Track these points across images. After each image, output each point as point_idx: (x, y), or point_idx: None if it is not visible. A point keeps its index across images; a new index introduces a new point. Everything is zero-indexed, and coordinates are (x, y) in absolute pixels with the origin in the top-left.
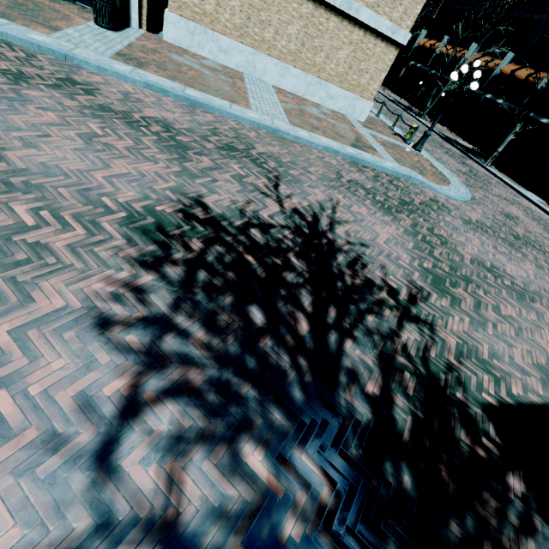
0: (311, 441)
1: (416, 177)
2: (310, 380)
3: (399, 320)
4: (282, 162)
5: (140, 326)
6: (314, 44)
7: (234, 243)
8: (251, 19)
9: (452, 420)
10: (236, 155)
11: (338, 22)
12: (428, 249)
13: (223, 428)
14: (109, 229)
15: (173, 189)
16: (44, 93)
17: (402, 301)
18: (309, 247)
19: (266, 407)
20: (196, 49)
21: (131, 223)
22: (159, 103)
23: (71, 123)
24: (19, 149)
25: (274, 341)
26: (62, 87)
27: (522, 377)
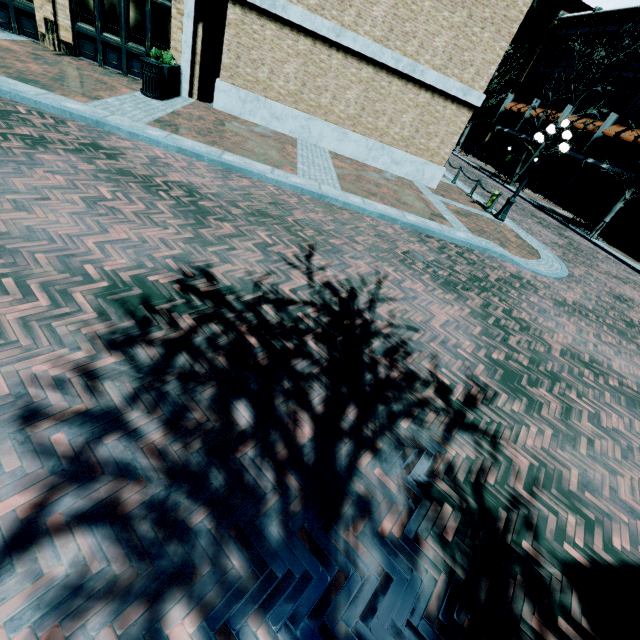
0: (279, 606)
1: (494, 250)
2: (297, 509)
3: (446, 428)
4: (323, 230)
5: (77, 422)
6: (375, 108)
7: (237, 321)
8: (307, 85)
9: (511, 585)
10: (267, 222)
11: (401, 86)
12: (501, 335)
13: (148, 577)
14: (80, 300)
15: (177, 257)
16: (60, 157)
17: (455, 402)
18: (336, 329)
19: (222, 546)
20: (248, 116)
21: (111, 294)
22: (189, 167)
23: (79, 186)
24: (7, 212)
25: (258, 451)
26: (83, 151)
27: (631, 522)
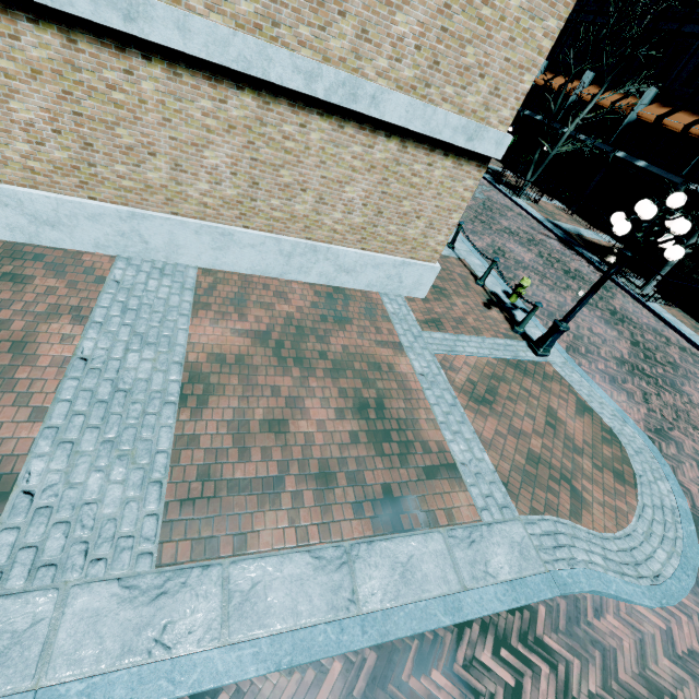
0: None
1: (578, 588)
2: None
3: None
4: None
5: None
6: (281, 179)
7: None
8: (95, 145)
9: None
10: None
11: (331, 129)
12: None
13: None
14: None
15: None
16: None
17: None
18: None
19: None
20: None
21: None
22: None
23: None
24: None
25: None
26: None
27: None
